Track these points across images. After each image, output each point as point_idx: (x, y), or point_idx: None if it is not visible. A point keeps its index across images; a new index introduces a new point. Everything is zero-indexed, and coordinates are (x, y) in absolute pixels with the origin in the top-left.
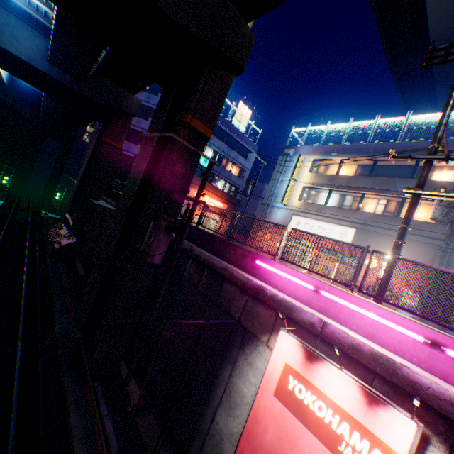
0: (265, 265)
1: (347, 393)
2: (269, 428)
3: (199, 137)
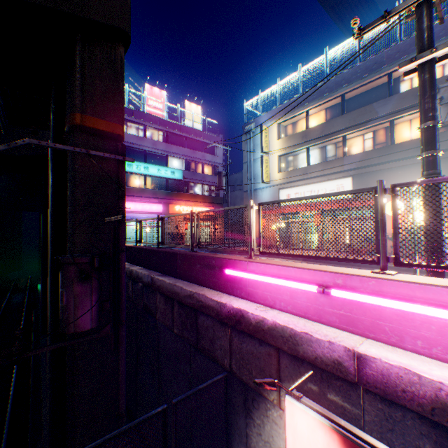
0: (238, 273)
1: None
2: None
3: (106, 138)
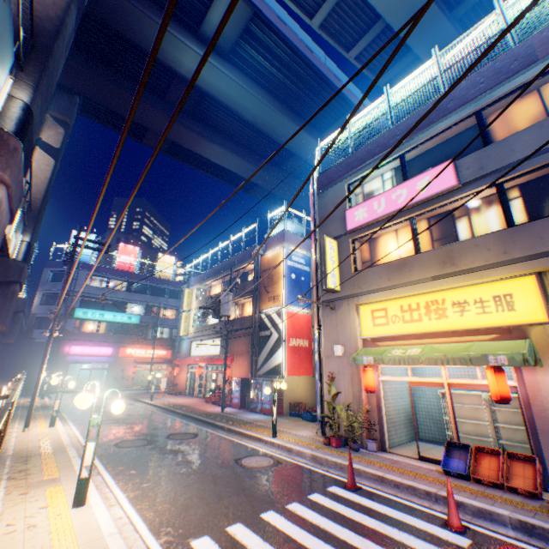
0: None
1: None
2: None
3: None
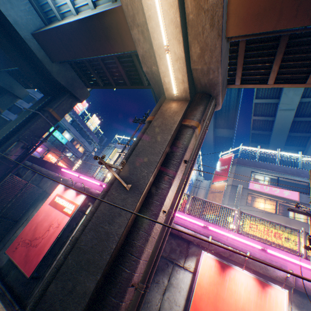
0: (65, 170)
1: (72, 195)
2: (43, 215)
3: (54, 119)
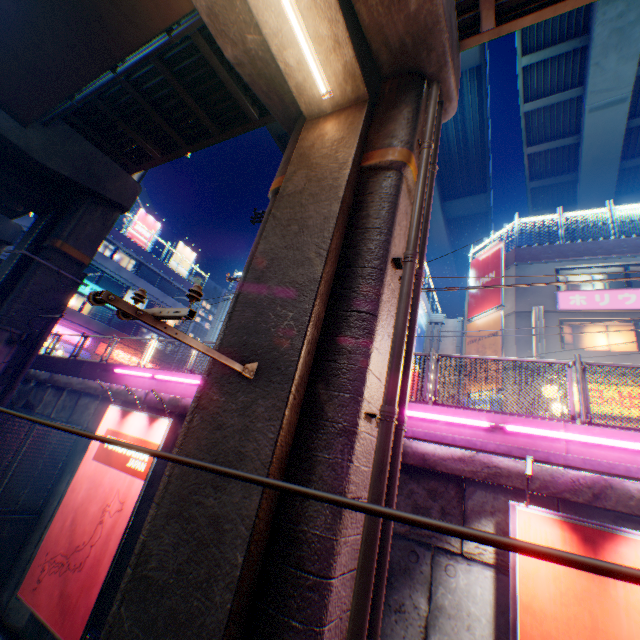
0: (122, 370)
1: (141, 425)
2: (84, 488)
3: (74, 262)
